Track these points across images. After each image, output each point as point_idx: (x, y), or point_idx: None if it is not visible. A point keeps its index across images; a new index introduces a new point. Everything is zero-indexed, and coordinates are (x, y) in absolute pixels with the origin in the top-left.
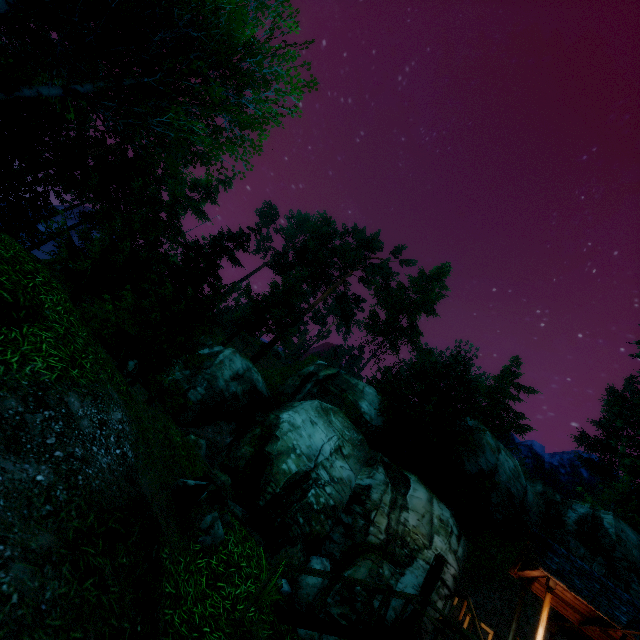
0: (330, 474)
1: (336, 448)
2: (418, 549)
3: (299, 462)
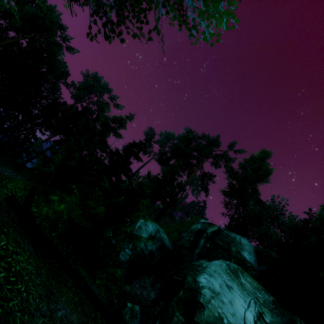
0: None
1: (257, 315)
2: None
3: None
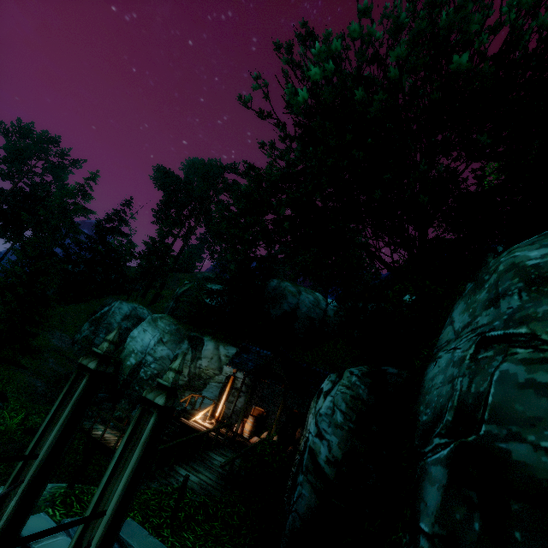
0: (154, 357)
1: (158, 340)
2: (210, 378)
3: (137, 357)
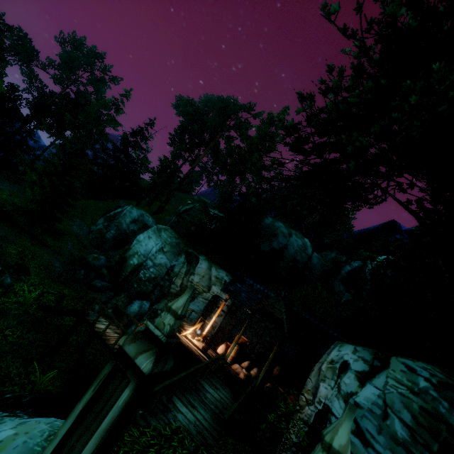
0: (154, 262)
1: (160, 249)
2: (198, 293)
3: (139, 259)
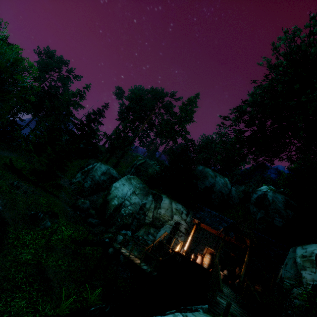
0: (130, 202)
1: (132, 192)
2: (165, 221)
3: (118, 200)
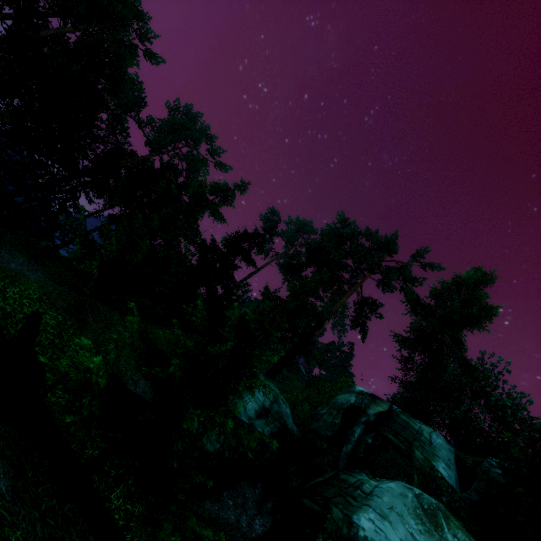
0: None
1: None
2: None
3: None
